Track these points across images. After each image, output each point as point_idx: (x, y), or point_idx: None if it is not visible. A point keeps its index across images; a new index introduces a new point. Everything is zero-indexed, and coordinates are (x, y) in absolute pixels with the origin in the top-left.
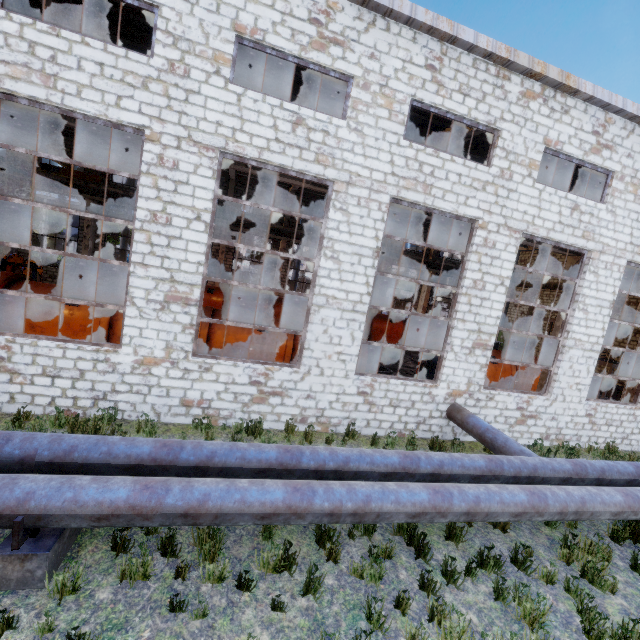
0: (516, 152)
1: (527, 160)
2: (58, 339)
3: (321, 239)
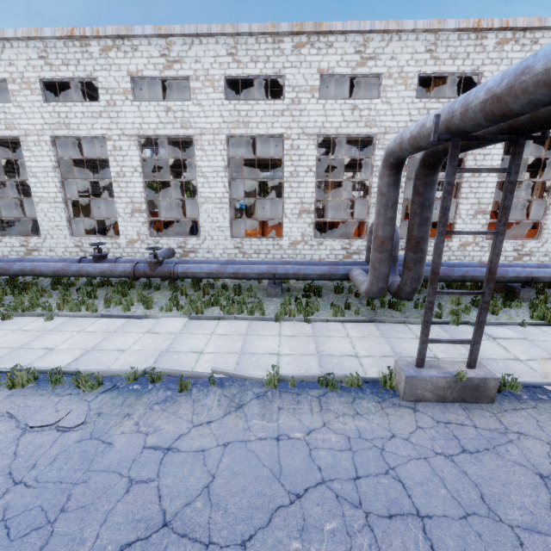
0: None
1: None
2: None
3: None
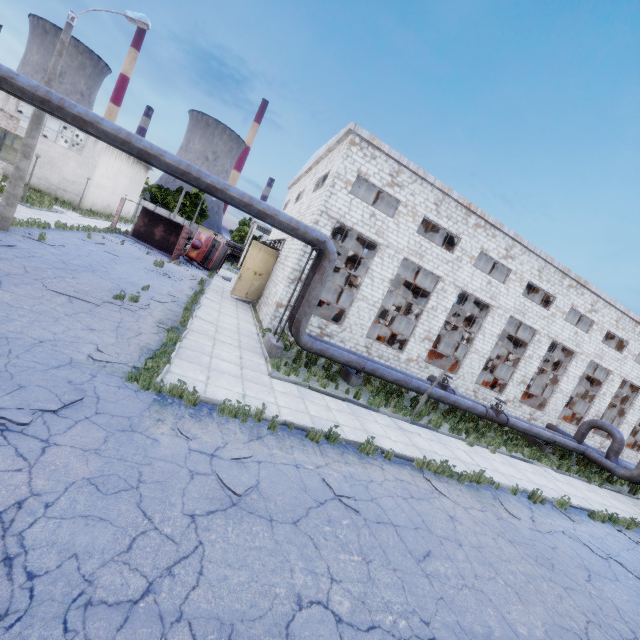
0: None
1: None
2: (567, 422)
3: (631, 403)
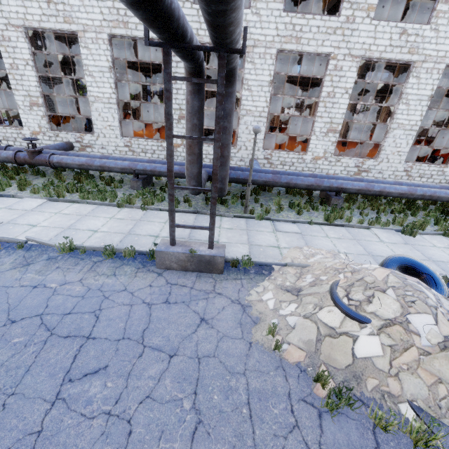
0: None
1: None
2: (285, 151)
3: (401, 94)
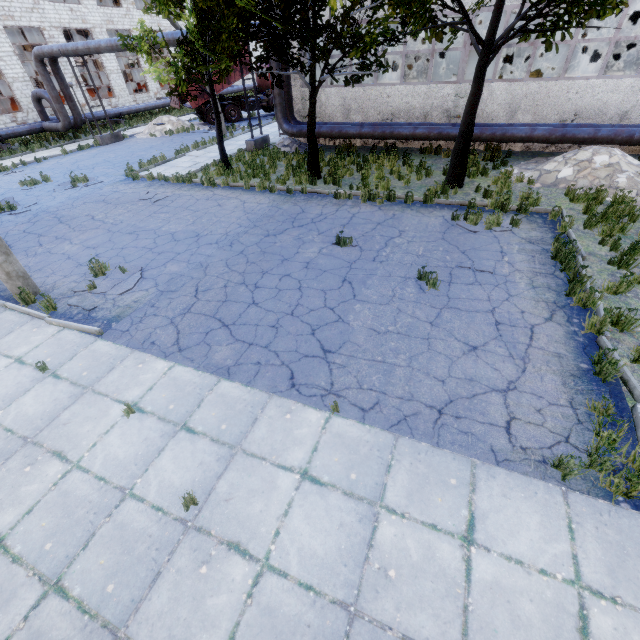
0: (127, 0)
1: (131, 2)
2: None
3: None
